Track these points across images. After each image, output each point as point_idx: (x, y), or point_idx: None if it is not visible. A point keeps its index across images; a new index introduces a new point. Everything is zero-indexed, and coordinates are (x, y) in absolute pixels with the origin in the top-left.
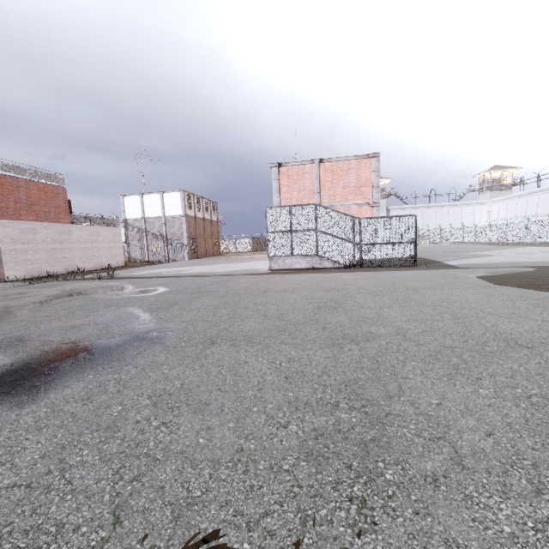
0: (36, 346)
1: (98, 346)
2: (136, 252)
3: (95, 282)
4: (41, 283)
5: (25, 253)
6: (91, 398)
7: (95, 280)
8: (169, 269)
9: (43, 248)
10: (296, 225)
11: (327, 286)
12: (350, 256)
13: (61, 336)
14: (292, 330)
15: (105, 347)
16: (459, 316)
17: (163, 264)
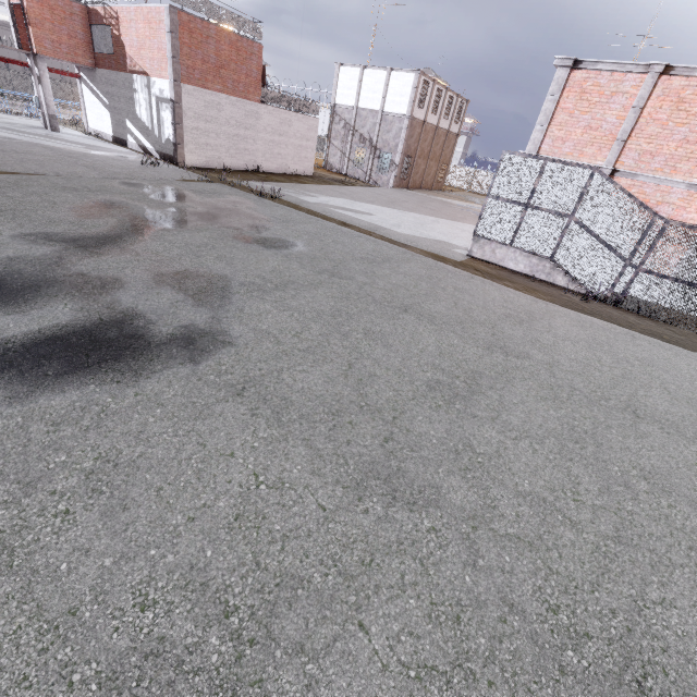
0: (104, 305)
1: (143, 336)
2: (335, 157)
3: (252, 202)
4: (207, 183)
5: (206, 135)
6: (60, 425)
7: (258, 196)
8: (349, 203)
9: (225, 132)
10: (540, 197)
11: (504, 334)
12: (606, 282)
13: (134, 298)
14: (346, 420)
15: (147, 341)
16: (625, 537)
17: (353, 188)
